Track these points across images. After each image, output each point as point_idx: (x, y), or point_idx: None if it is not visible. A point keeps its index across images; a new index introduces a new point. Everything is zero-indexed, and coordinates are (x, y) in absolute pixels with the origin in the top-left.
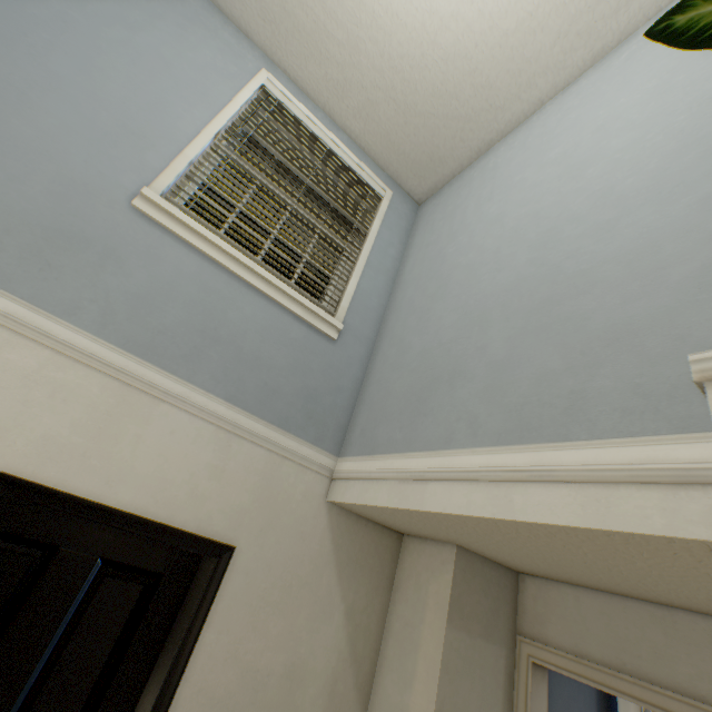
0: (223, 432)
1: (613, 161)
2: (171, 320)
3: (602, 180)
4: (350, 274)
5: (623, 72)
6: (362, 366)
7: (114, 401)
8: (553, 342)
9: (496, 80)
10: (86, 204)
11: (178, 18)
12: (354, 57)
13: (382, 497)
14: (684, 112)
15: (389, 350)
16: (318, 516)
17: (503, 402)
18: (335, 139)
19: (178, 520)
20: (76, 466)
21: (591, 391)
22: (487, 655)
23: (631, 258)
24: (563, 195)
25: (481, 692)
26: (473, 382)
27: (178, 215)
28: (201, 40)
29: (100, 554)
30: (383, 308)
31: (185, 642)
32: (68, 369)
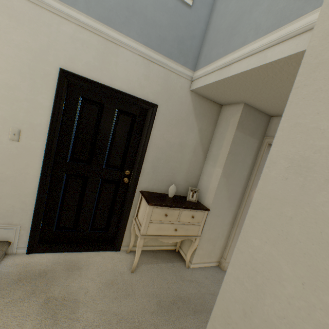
0: (145, 60)
1: None
2: (113, 3)
3: None
4: None
5: None
6: (205, 22)
7: (103, 47)
8: None
9: None
10: None
11: None
12: None
13: (212, 79)
14: None
15: (220, 7)
16: (187, 97)
17: (275, 10)
18: None
19: (137, 95)
20: (100, 74)
21: None
22: (250, 142)
23: None
24: None
25: (246, 151)
26: (262, 5)
27: None
28: None
29: (116, 108)
30: None
31: (147, 132)
32: (83, 33)
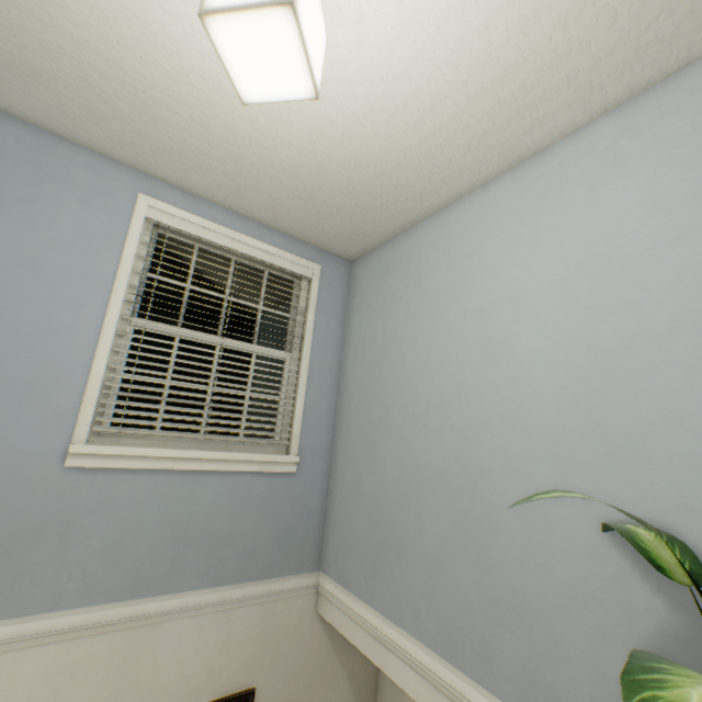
0: (220, 612)
1: (522, 369)
2: (145, 550)
3: (512, 389)
4: (296, 390)
5: (537, 217)
6: (324, 479)
7: (123, 646)
8: (471, 572)
9: (408, 181)
10: (22, 493)
11: (17, 187)
12: (241, 168)
13: (358, 640)
14: (583, 352)
15: (346, 470)
16: (313, 625)
17: (437, 609)
18: (245, 238)
19: (206, 696)
20: None
21: (496, 648)
22: None
23: (529, 522)
24: (480, 379)
25: None
26: (415, 568)
27: (113, 452)
28: (56, 202)
29: None
30: (334, 408)
31: None
32: (76, 647)
